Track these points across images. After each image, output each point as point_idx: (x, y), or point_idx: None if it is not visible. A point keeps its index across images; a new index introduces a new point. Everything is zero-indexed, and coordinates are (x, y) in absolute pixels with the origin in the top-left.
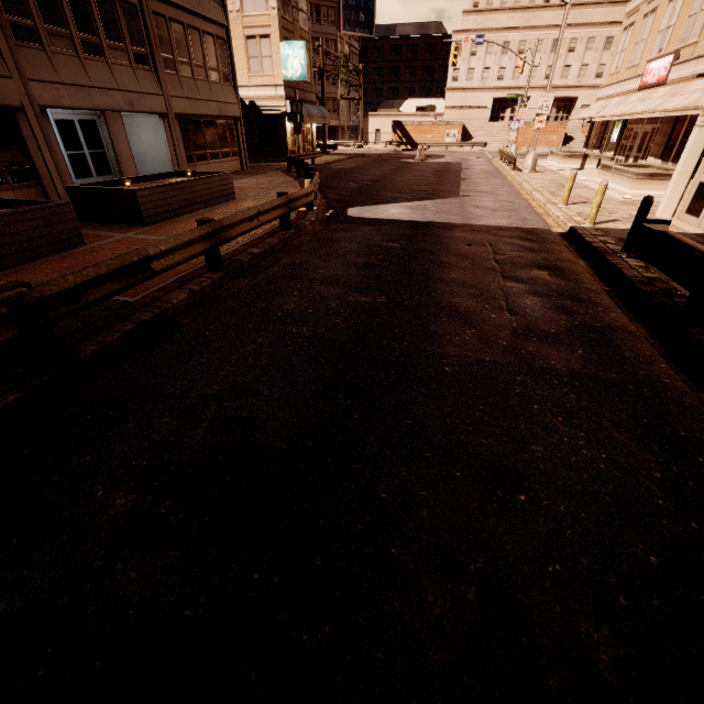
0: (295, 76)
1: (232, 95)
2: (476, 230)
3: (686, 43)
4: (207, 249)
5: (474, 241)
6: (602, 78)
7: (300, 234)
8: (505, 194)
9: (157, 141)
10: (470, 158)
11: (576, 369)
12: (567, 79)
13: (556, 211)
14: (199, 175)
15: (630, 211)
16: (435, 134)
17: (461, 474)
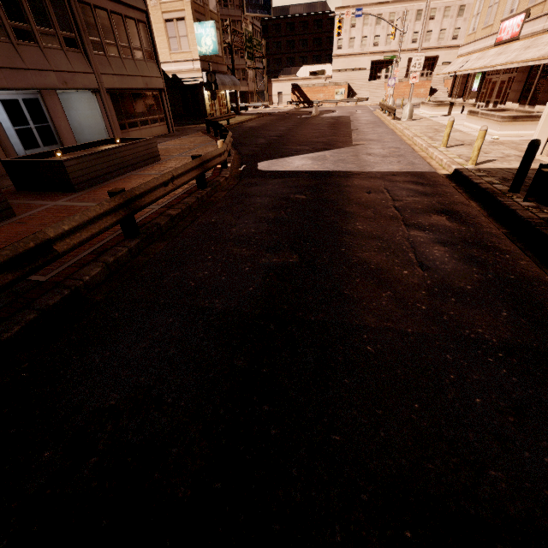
0: (208, 51)
1: (155, 70)
2: (372, 177)
3: (536, 2)
4: (119, 220)
5: (372, 188)
6: (457, 40)
7: (216, 191)
8: (391, 141)
9: (93, 113)
10: (356, 111)
11: (507, 338)
12: (429, 42)
13: (438, 155)
14: (127, 141)
15: (503, 151)
16: (326, 93)
17: (413, 534)
